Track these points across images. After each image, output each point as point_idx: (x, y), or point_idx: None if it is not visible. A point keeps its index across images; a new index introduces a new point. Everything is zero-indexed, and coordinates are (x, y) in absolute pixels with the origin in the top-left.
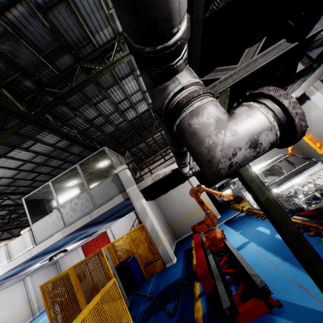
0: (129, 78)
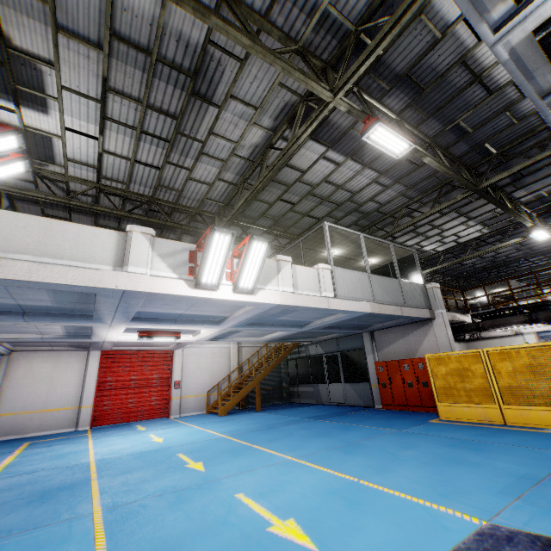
0: (463, 219)
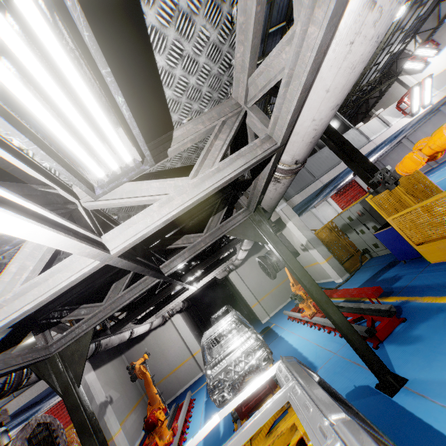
0: None
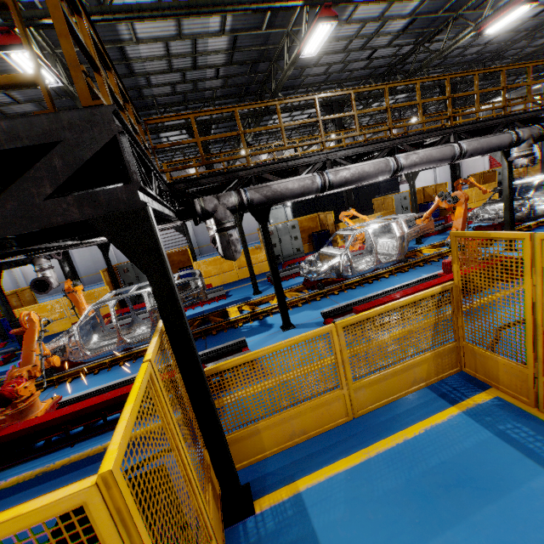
0: None
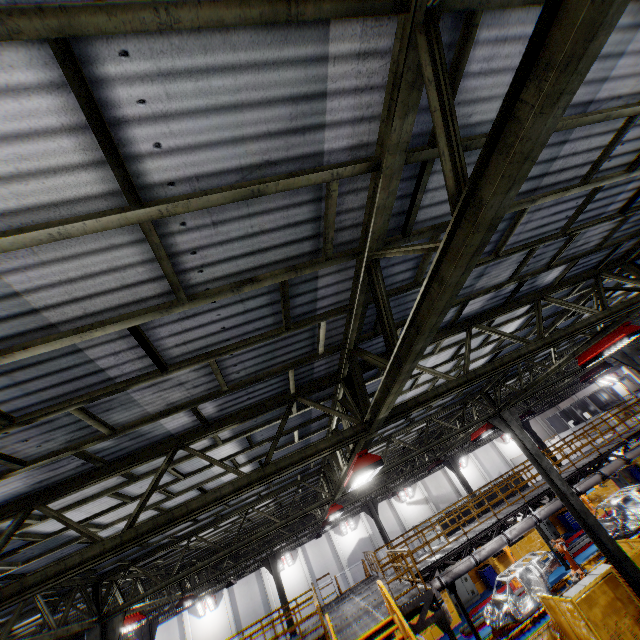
0: None
